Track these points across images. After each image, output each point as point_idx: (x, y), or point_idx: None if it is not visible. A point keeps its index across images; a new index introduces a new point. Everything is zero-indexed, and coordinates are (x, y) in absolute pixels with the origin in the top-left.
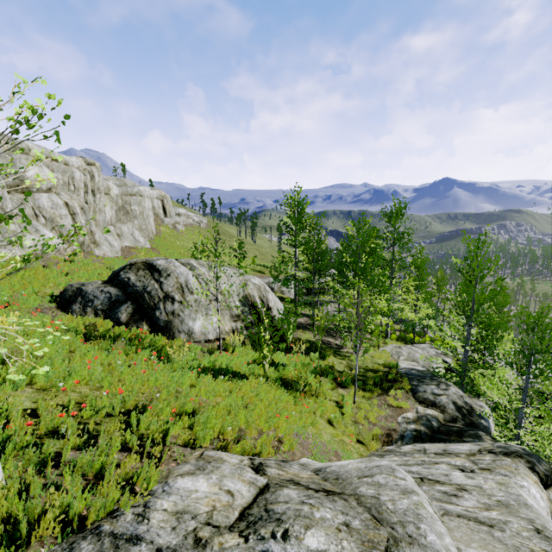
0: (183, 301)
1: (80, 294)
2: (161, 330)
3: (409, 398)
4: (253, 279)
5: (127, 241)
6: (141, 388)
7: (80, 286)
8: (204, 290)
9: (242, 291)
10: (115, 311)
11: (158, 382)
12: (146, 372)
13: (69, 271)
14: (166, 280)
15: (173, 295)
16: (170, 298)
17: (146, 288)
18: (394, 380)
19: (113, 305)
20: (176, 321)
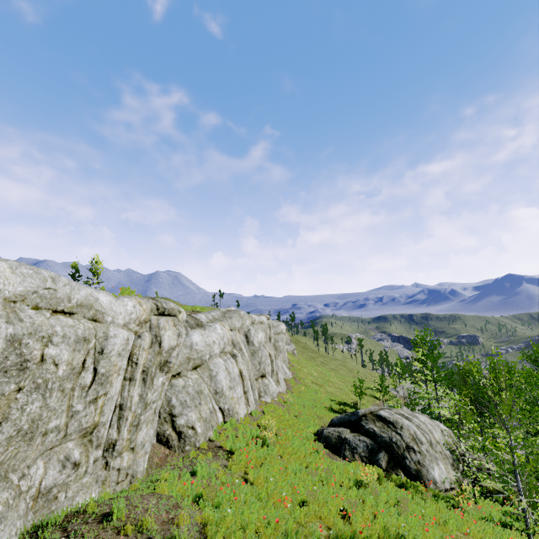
0: (420, 451)
1: (345, 442)
2: (414, 478)
3: None
4: (440, 425)
5: (281, 374)
6: (484, 537)
7: (339, 434)
8: (428, 440)
9: (443, 438)
10: (375, 458)
11: (487, 533)
12: (479, 523)
13: (299, 414)
14: (401, 432)
15: (412, 445)
16: (411, 449)
17: (391, 439)
18: None
19: (371, 453)
20: (423, 470)
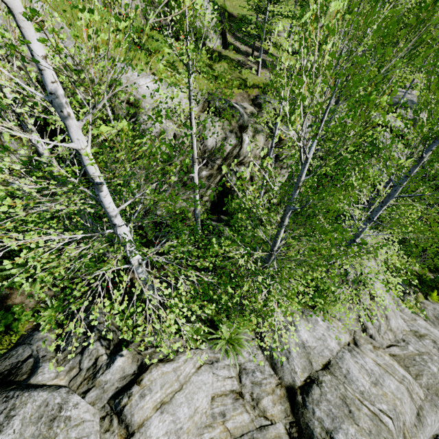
0: None
1: None
2: None
3: (242, 96)
4: None
5: None
6: None
7: None
8: None
9: None
10: None
11: None
12: None
13: None
14: None
15: None
16: None
17: None
18: (249, 87)
19: None
20: None
